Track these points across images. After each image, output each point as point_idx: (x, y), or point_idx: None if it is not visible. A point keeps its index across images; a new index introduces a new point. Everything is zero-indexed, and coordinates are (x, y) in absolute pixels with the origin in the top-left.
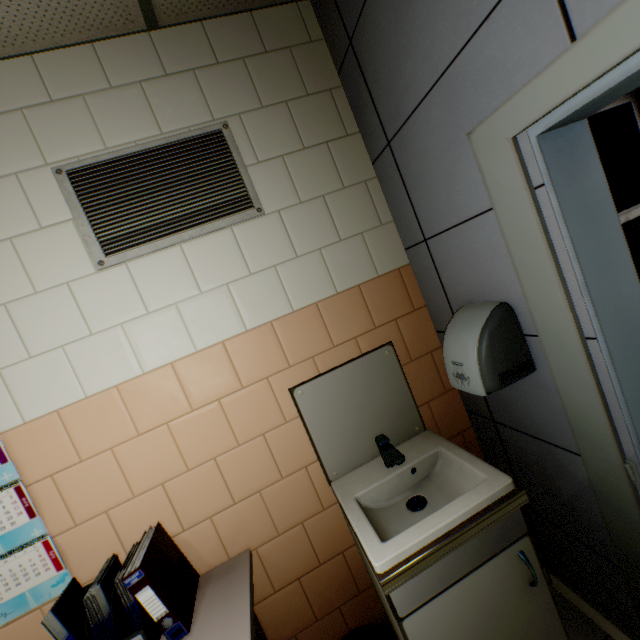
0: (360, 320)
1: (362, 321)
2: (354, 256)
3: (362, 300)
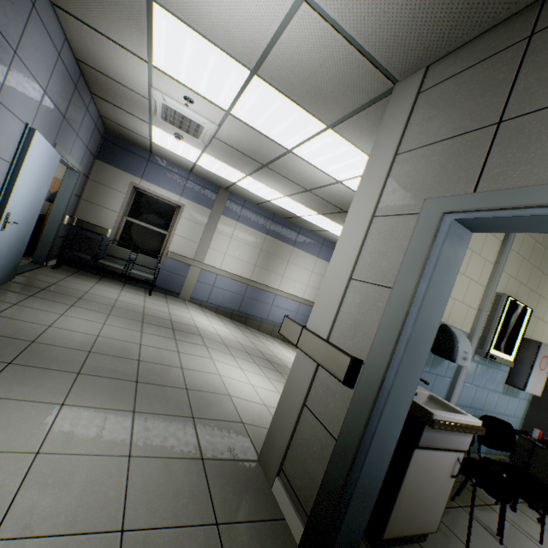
0: (52, 184)
1: (53, 185)
2: (63, 173)
3: (56, 181)
